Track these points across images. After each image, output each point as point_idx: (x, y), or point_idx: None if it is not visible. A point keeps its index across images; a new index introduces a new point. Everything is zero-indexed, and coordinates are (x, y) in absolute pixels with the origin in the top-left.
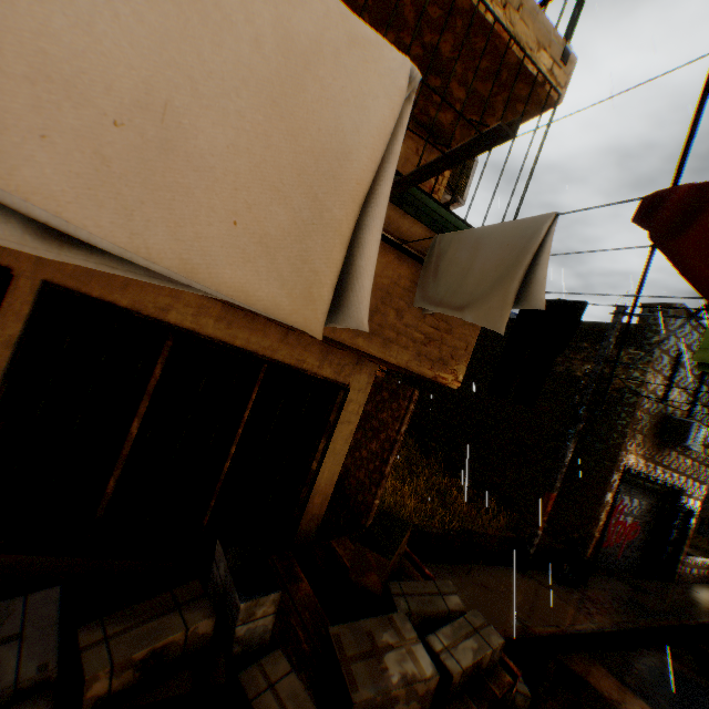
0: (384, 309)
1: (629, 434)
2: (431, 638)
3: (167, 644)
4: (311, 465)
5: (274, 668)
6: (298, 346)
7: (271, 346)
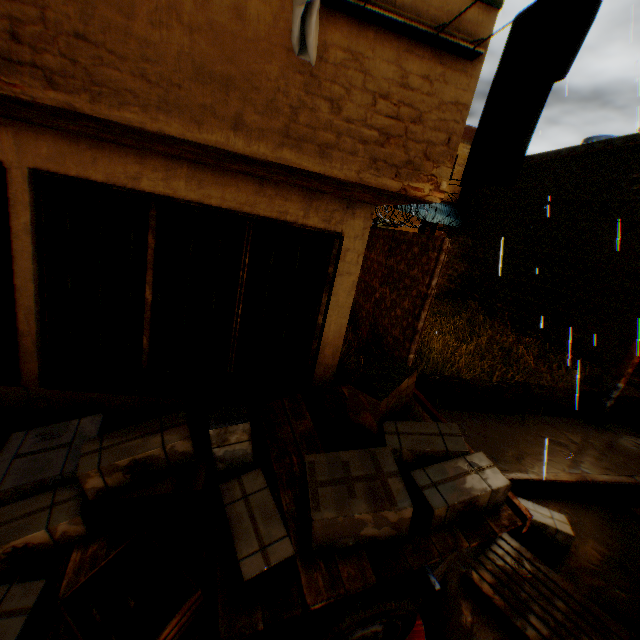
0: (312, 103)
1: None
2: (417, 475)
3: (149, 458)
4: (317, 320)
5: (251, 485)
6: (276, 196)
7: (248, 200)
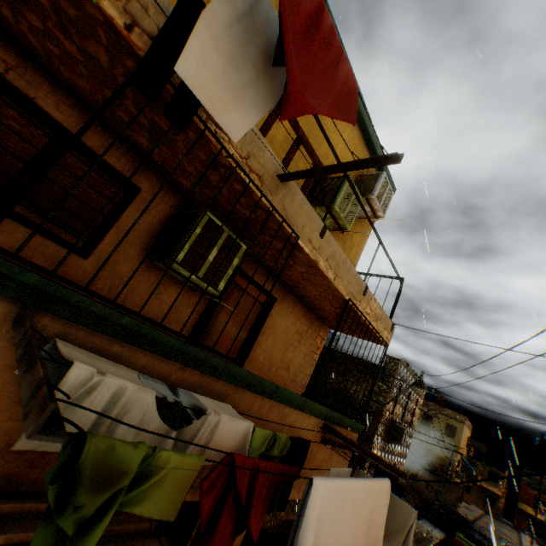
0: (318, 473)
1: (376, 437)
2: None
3: None
4: None
5: None
6: None
7: None
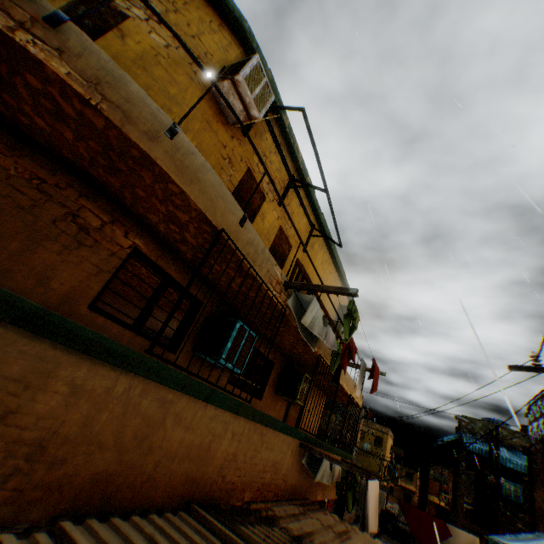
0: None
1: None
2: None
3: None
4: None
5: None
6: None
7: None
